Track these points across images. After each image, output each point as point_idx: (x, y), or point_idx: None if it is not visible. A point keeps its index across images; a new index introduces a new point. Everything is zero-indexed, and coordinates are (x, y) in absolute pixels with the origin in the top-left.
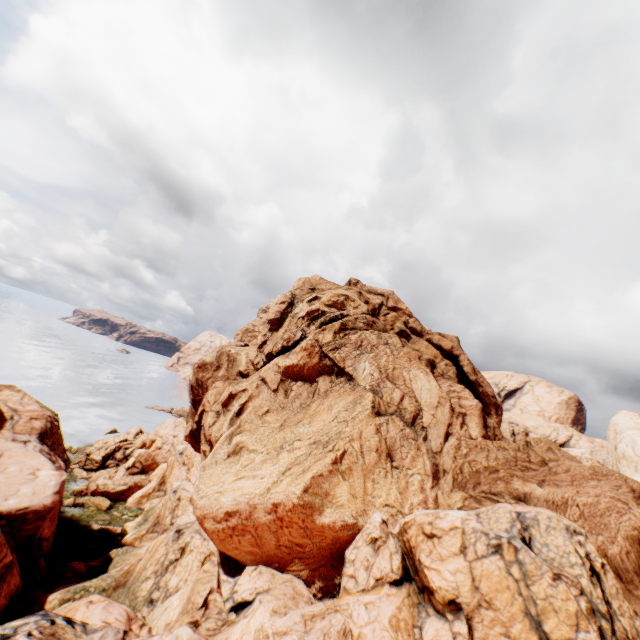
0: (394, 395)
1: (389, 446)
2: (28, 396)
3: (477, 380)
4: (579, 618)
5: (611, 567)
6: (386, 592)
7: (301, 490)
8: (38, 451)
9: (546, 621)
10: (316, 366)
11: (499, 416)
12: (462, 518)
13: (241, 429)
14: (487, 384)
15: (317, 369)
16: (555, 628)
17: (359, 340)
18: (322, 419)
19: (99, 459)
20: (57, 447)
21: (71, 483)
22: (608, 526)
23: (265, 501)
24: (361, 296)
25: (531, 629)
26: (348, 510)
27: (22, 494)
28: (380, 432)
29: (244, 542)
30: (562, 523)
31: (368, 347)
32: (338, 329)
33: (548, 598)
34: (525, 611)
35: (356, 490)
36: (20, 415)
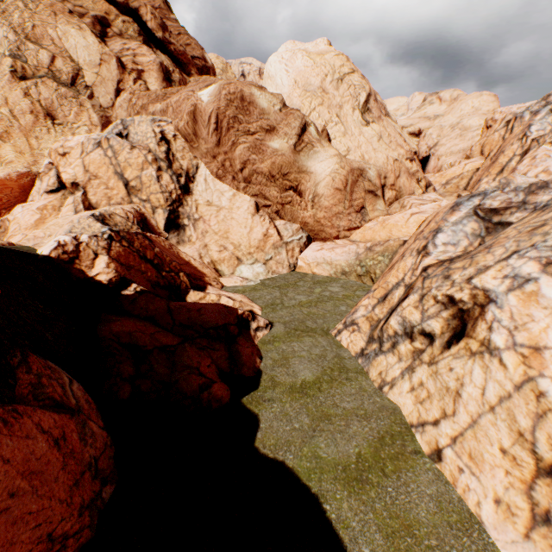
0: (41, 58)
1: (47, 108)
2: None
3: (166, 38)
4: (144, 165)
5: (183, 137)
6: (46, 198)
7: None
8: None
9: (126, 173)
10: None
11: None
12: (87, 137)
13: None
14: (196, 47)
15: None
16: (131, 174)
17: None
18: None
19: None
20: None
21: None
22: (182, 111)
23: None
24: None
25: (119, 180)
26: (20, 164)
27: None
28: (31, 96)
29: None
30: (151, 118)
31: None
32: None
33: (127, 161)
34: (116, 173)
35: (22, 149)
36: None
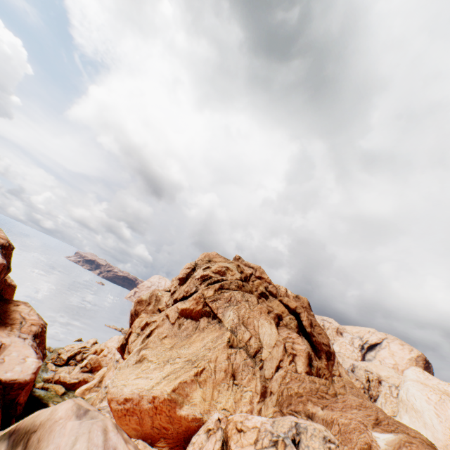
0: (245, 335)
1: (234, 369)
2: (33, 310)
3: (312, 332)
4: None
5: None
6: None
7: (171, 389)
8: (30, 345)
9: None
10: (200, 310)
11: (332, 360)
12: (262, 421)
13: (147, 346)
14: (324, 335)
15: (201, 312)
16: None
17: (229, 296)
18: (196, 345)
19: (65, 358)
20: (41, 344)
21: (44, 372)
22: (352, 440)
23: (149, 394)
24: (239, 268)
25: None
26: (199, 408)
27: (15, 370)
28: (230, 359)
29: (132, 421)
30: (322, 433)
31: (234, 301)
32: (218, 288)
33: None
34: None
35: (206, 395)
36: (26, 321)
